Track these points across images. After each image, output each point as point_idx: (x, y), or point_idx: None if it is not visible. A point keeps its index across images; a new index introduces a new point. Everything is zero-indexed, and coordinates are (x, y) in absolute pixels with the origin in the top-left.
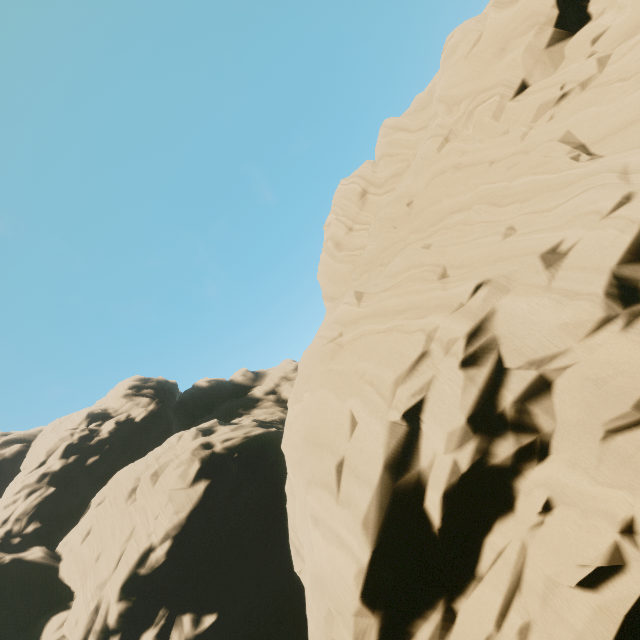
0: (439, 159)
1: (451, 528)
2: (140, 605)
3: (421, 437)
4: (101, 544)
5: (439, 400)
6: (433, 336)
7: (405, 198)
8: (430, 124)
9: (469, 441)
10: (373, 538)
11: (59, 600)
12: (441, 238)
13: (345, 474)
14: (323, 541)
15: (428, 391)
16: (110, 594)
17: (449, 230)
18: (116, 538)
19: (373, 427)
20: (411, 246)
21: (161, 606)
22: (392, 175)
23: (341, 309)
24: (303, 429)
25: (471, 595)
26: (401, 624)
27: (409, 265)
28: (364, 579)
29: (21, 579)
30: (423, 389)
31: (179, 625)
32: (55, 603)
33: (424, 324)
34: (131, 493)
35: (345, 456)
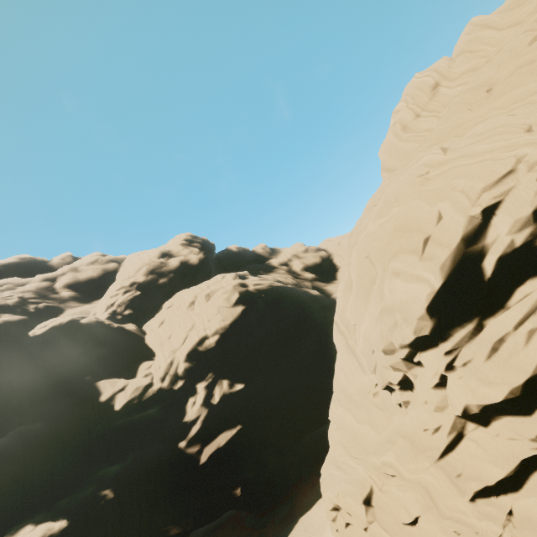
0: (529, 52)
1: (495, 281)
2: (197, 368)
3: (489, 227)
4: (171, 330)
5: (514, 201)
6: (521, 160)
7: (484, 86)
8: (527, 20)
9: (528, 227)
10: (445, 275)
11: (146, 355)
12: (525, 110)
13: (430, 244)
14: (403, 283)
15: (506, 196)
16: (180, 356)
17: (533, 104)
18: (182, 328)
19: (457, 218)
20: (493, 118)
21: (210, 371)
22: (468, 70)
23: (428, 157)
24: (392, 227)
25: (498, 316)
26: (445, 329)
27: (496, 126)
28: (432, 298)
29: (123, 339)
30: (503, 194)
31: (220, 384)
32: (143, 356)
33: (515, 153)
34: (191, 304)
35: (431, 234)
